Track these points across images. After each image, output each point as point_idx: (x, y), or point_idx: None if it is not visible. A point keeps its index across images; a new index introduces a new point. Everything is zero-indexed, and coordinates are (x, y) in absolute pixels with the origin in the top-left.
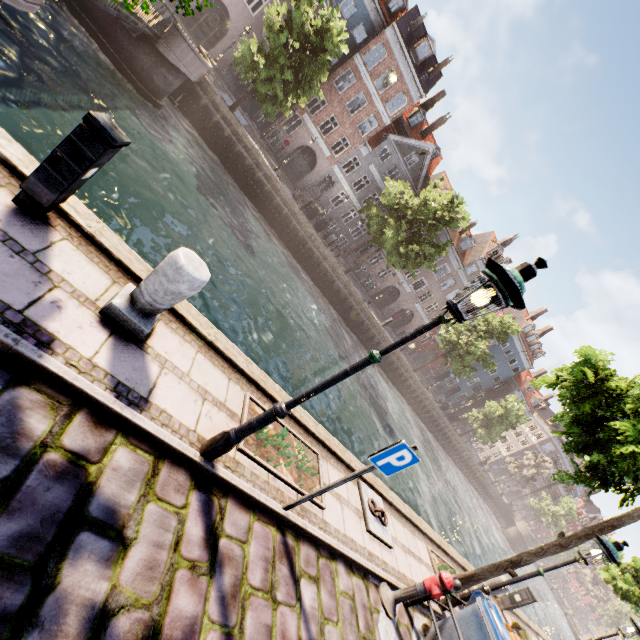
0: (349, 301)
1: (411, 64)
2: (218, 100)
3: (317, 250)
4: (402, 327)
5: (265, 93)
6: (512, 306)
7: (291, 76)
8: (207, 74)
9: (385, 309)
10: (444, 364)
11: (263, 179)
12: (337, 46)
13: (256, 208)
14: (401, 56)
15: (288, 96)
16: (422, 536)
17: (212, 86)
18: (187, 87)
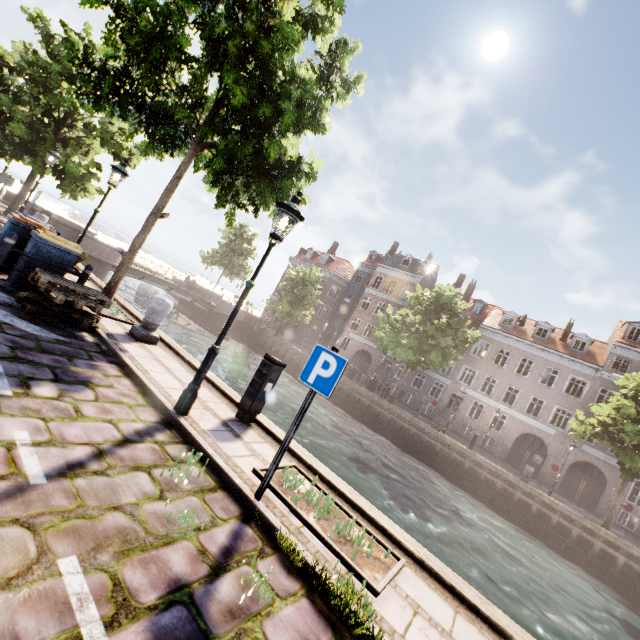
0: (405, 428)
1: (400, 270)
2: (265, 332)
3: (348, 388)
4: (600, 499)
5: (283, 314)
6: (52, 154)
7: (290, 298)
8: (260, 326)
9: (541, 474)
10: (626, 477)
11: (294, 357)
12: (312, 275)
13: (296, 378)
14: (392, 272)
15: (301, 311)
16: (118, 305)
17: (261, 328)
18: (250, 334)
